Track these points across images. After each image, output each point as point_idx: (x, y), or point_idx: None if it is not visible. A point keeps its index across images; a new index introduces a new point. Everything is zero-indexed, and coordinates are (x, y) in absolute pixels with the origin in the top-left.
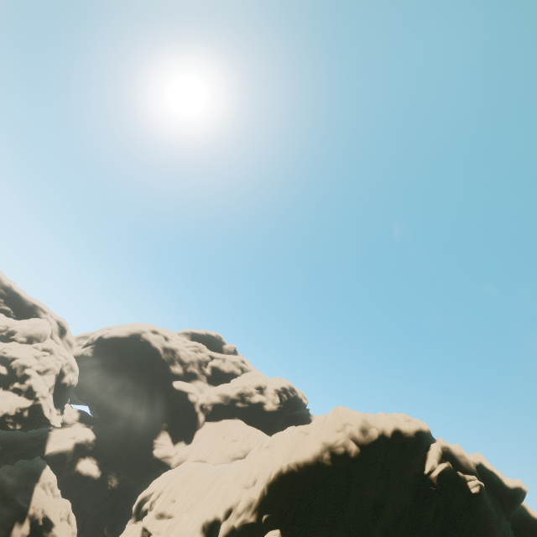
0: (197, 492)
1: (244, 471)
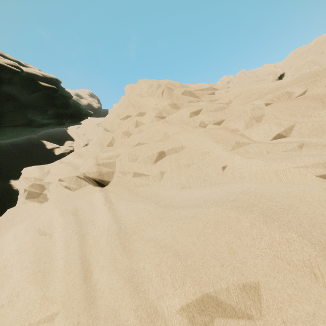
0: None
1: (323, 60)
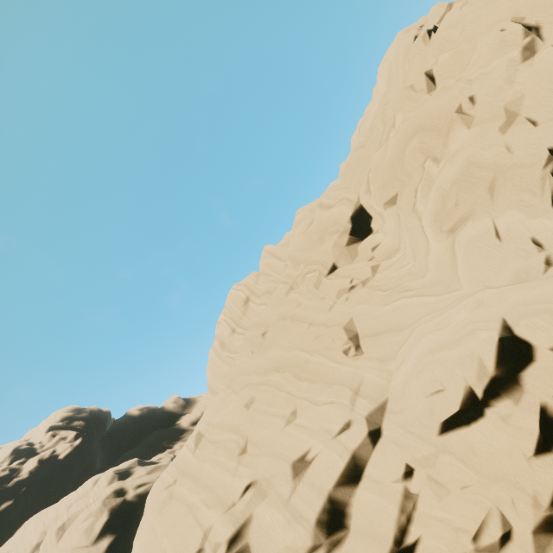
0: (306, 399)
1: (465, 95)
